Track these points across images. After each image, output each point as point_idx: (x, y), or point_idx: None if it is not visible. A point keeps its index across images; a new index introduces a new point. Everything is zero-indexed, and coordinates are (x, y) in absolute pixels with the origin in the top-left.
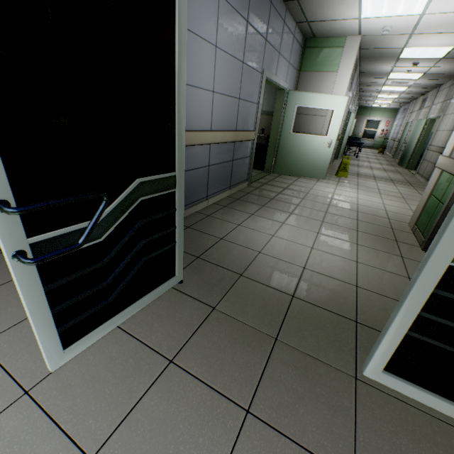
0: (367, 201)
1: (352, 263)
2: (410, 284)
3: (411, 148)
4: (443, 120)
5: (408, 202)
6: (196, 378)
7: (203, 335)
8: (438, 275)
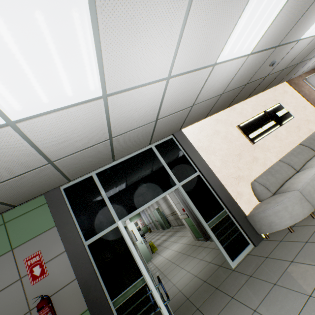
0: (176, 247)
1: (201, 261)
2: (211, 237)
3: (161, 221)
4: (161, 206)
5: (185, 236)
6: (219, 312)
7: (206, 311)
8: (211, 231)
